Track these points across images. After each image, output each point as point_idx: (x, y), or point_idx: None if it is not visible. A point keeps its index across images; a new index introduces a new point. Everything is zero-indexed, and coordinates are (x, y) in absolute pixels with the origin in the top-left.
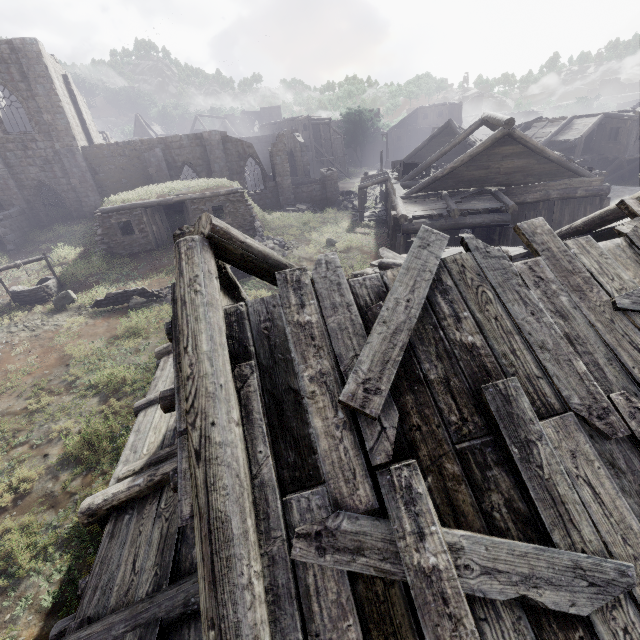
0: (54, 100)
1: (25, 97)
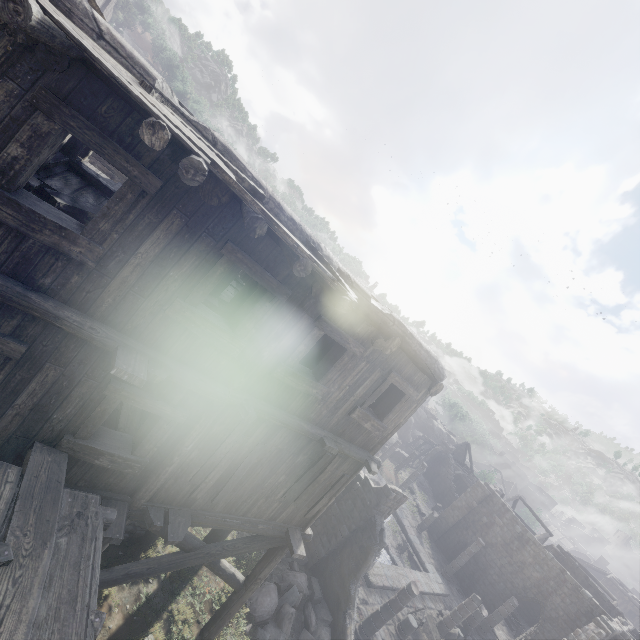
0: None
1: None
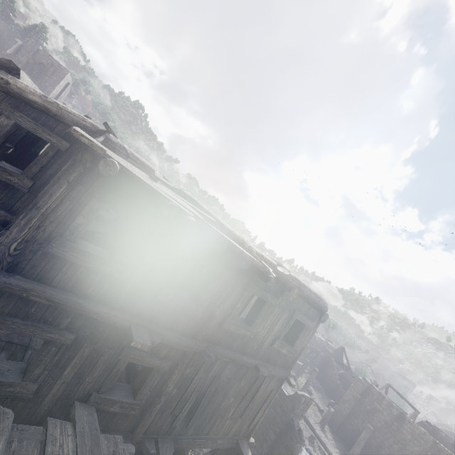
0: (56, 84)
1: (47, 75)
